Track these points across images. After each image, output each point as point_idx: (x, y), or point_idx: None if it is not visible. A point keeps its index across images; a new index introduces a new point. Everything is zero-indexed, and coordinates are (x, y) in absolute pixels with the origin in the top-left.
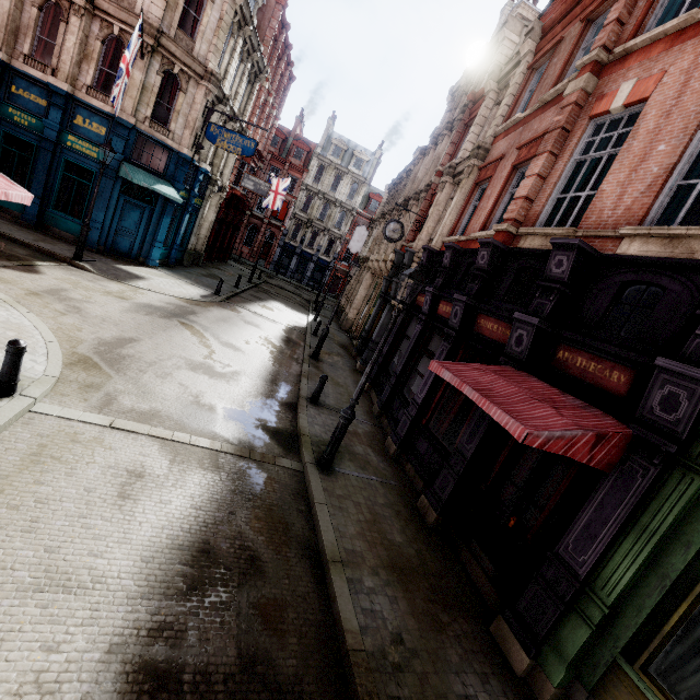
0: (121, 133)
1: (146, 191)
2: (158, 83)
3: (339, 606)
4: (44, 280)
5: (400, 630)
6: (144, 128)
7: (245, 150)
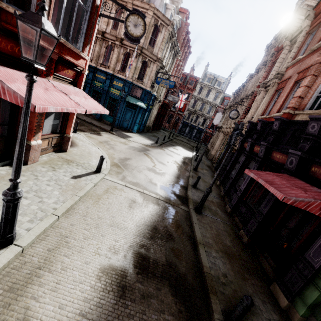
0: (127, 85)
1: (133, 105)
2: (140, 66)
3: (201, 257)
4: (103, 138)
5: (226, 273)
6: (135, 82)
7: (170, 86)
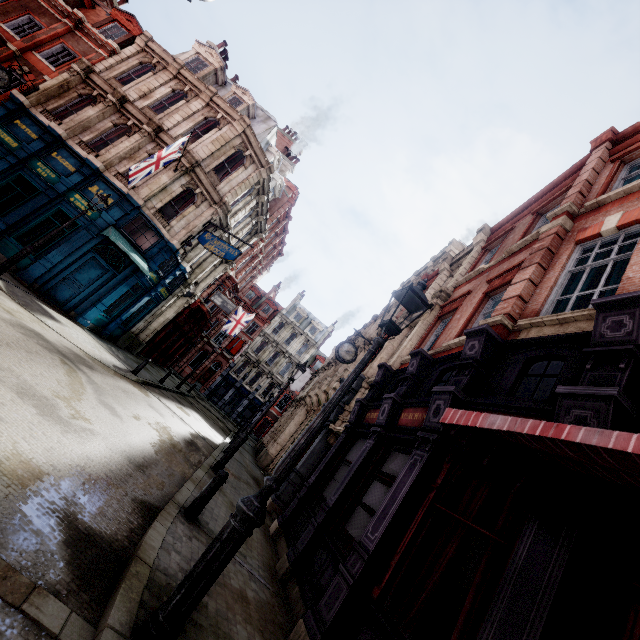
0: (125, 207)
1: (118, 258)
2: (178, 192)
3: None
4: None
5: None
6: (148, 213)
7: (228, 255)
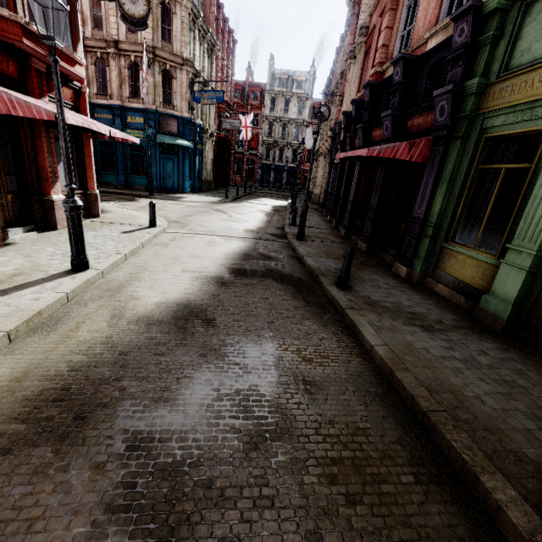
0: (151, 118)
1: (172, 148)
2: (160, 80)
3: (308, 262)
4: (142, 203)
5: (339, 268)
6: (161, 110)
7: (218, 99)
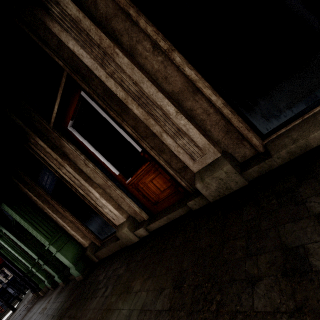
0: None
1: None
2: None
3: None
4: None
5: None
6: None
7: None
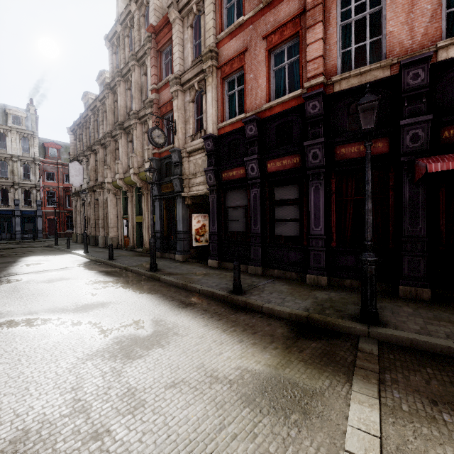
0: None
1: None
2: None
3: None
4: None
5: None
6: None
7: None
